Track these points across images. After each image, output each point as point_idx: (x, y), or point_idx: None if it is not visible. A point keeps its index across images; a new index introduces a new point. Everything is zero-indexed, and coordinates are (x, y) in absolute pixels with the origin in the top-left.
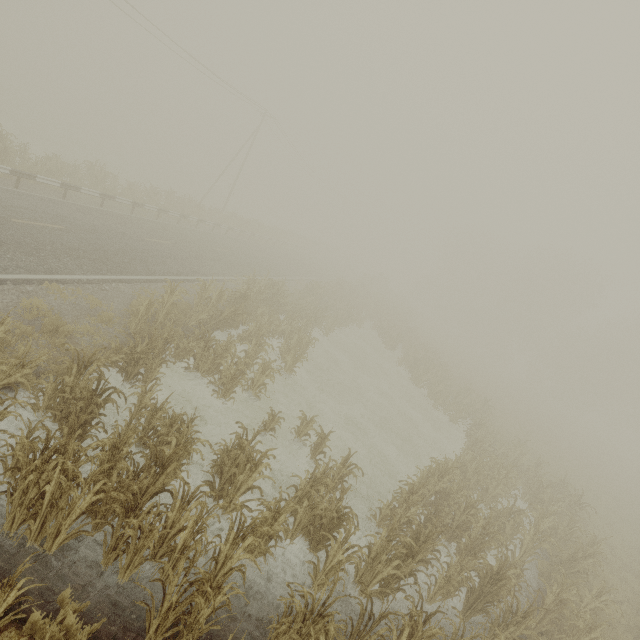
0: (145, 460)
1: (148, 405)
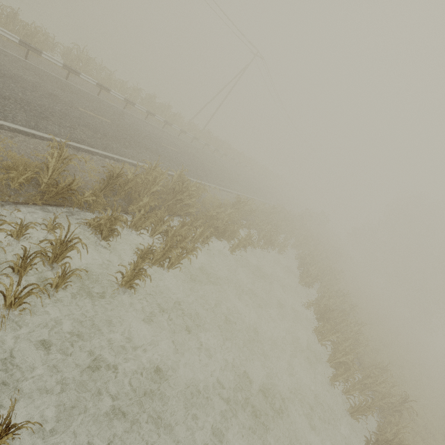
0: None
1: None
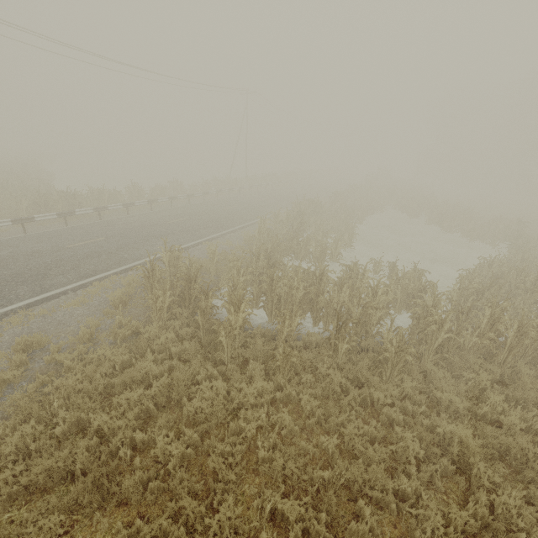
0: (310, 281)
1: (293, 267)
